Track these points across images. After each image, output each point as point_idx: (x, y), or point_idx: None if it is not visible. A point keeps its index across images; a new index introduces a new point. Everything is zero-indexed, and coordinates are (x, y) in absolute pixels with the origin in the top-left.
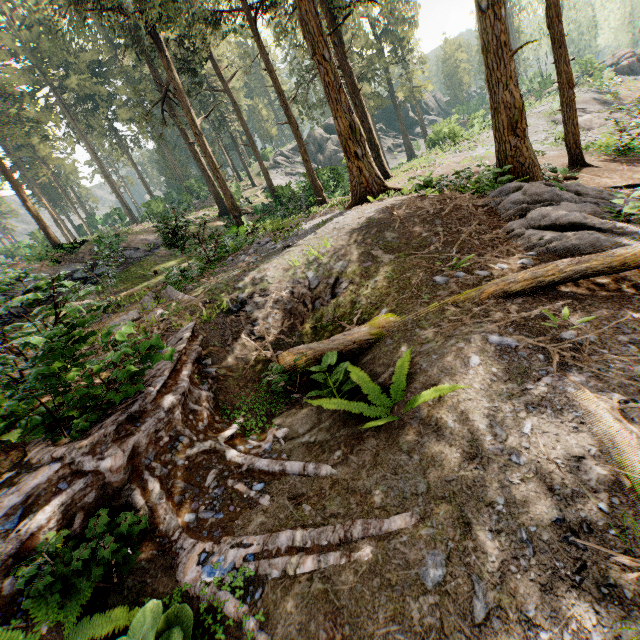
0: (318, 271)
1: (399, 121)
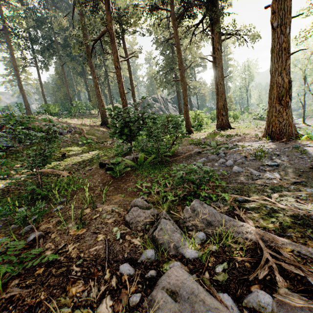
0: None
1: (190, 105)
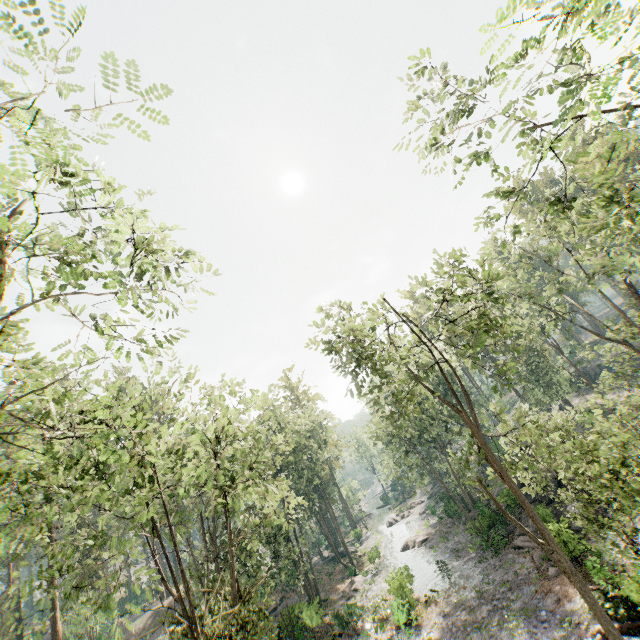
0: (143, 623)
1: None
